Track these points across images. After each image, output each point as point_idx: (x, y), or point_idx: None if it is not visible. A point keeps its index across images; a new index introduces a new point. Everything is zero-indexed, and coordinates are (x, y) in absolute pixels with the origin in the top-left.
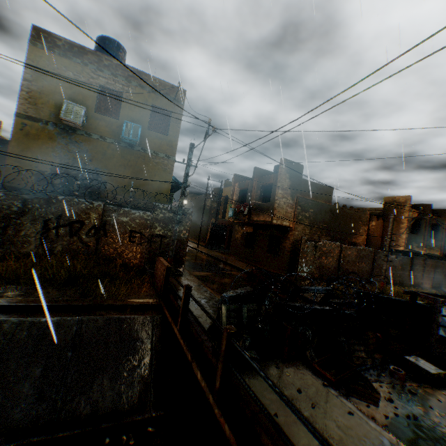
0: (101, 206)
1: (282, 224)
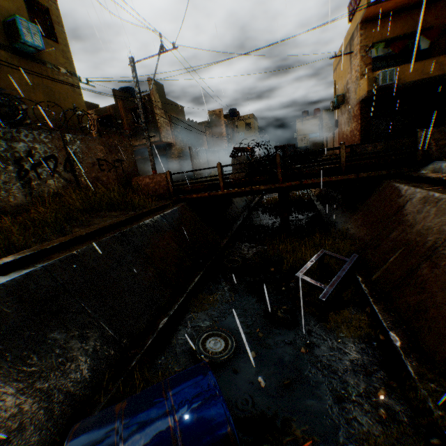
0: (59, 136)
1: (168, 141)
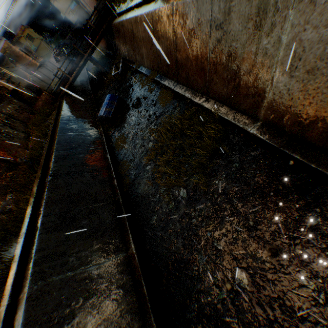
0: None
1: (13, 88)
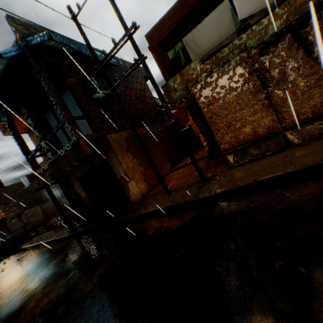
0: None
1: None
